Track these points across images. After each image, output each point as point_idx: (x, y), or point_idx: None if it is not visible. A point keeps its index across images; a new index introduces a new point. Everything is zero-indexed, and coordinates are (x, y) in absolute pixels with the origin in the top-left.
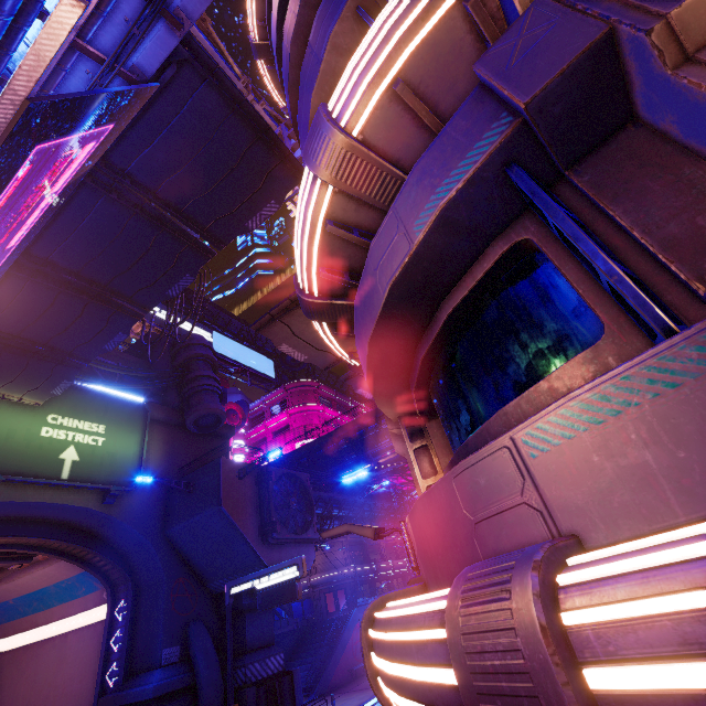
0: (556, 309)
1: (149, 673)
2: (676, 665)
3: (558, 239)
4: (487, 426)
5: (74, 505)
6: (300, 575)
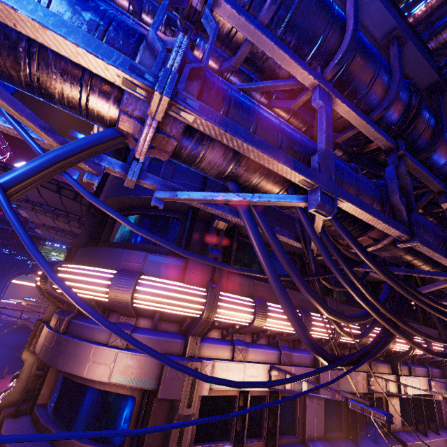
0: (123, 419)
1: None
2: None
3: (139, 409)
4: (74, 443)
5: None
6: None
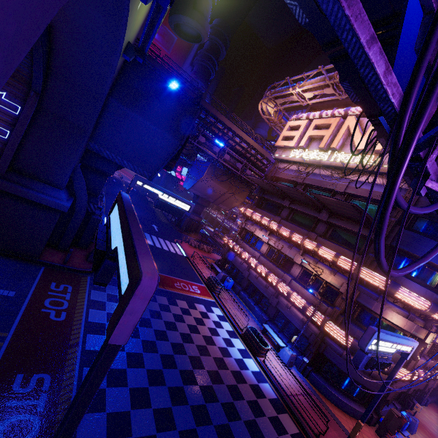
0: None
1: (49, 187)
2: (399, 373)
3: None
4: None
5: (122, 45)
6: (189, 211)
